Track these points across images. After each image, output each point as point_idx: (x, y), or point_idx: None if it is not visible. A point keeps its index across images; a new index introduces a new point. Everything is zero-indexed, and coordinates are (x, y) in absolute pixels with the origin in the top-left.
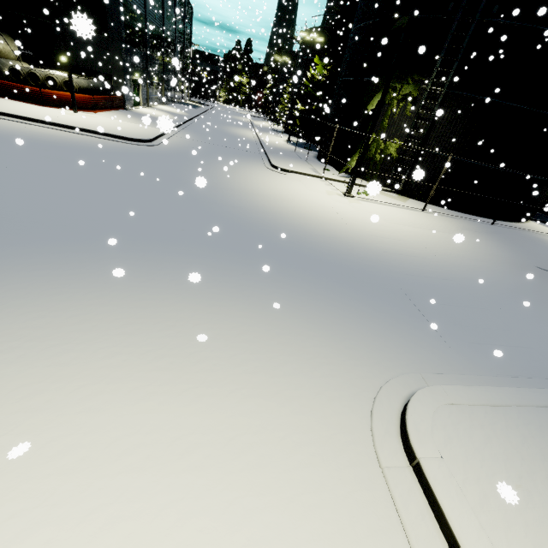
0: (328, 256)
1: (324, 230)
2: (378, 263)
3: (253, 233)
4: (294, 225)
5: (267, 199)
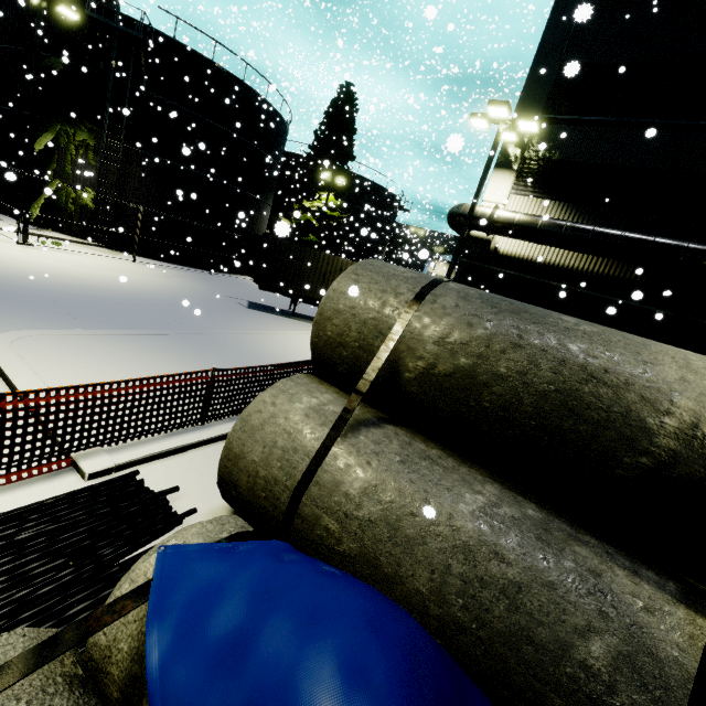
0: None
1: None
2: (37, 289)
3: None
4: None
5: None
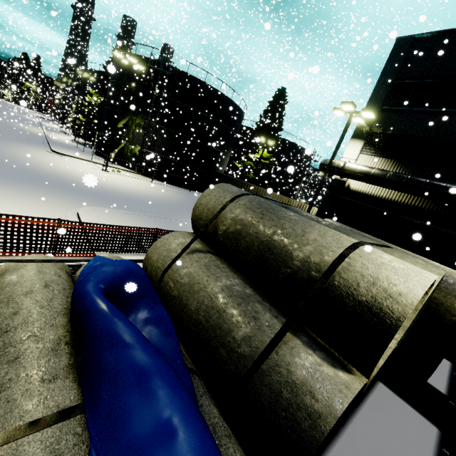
0: (75, 185)
1: (78, 179)
2: (104, 191)
3: (28, 173)
4: (58, 175)
5: (42, 164)
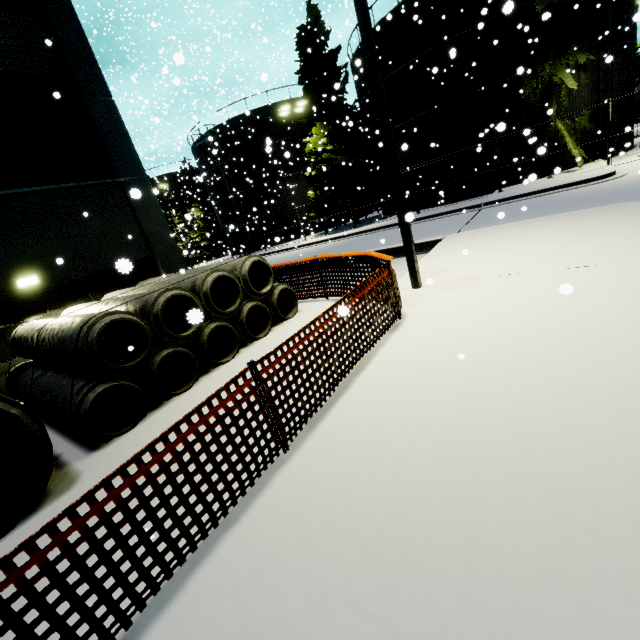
0: None
1: None
2: None
3: None
4: None
5: None
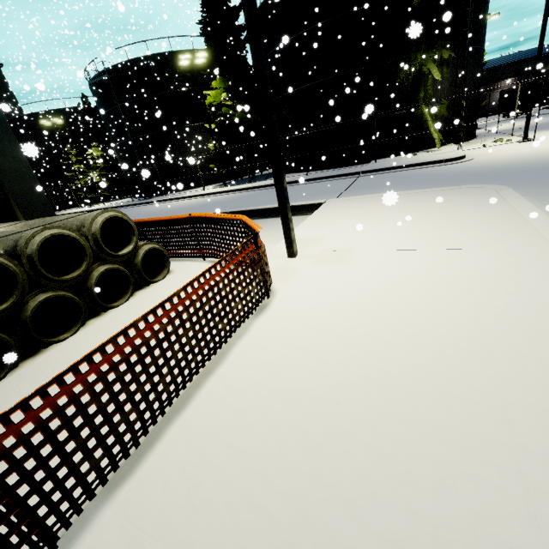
0: None
1: None
2: None
3: None
4: None
5: None
